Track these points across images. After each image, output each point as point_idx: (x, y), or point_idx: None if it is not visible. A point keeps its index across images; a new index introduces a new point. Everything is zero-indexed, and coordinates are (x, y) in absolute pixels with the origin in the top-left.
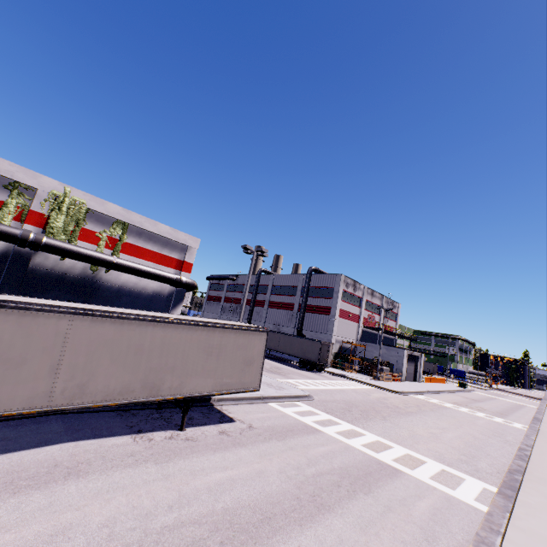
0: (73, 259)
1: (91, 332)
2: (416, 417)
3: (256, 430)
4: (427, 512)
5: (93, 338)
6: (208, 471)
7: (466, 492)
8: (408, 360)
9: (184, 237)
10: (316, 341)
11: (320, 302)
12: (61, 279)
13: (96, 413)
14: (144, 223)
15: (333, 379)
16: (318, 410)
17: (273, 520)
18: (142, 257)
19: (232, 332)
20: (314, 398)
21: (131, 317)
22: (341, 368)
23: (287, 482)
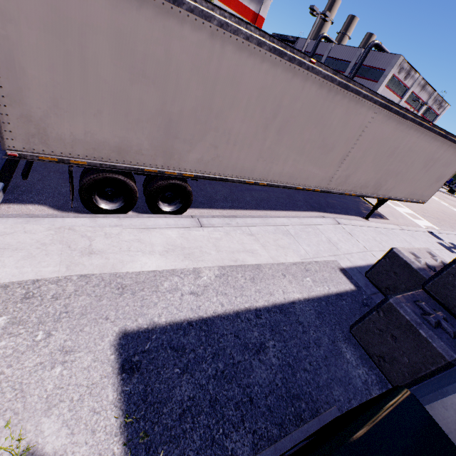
0: None
1: None
2: None
3: None
4: None
5: None
6: None
7: None
8: None
9: None
10: None
11: (364, 84)
12: None
13: None
14: None
15: None
16: None
17: None
18: (228, 6)
19: None
20: None
21: None
22: None
23: None
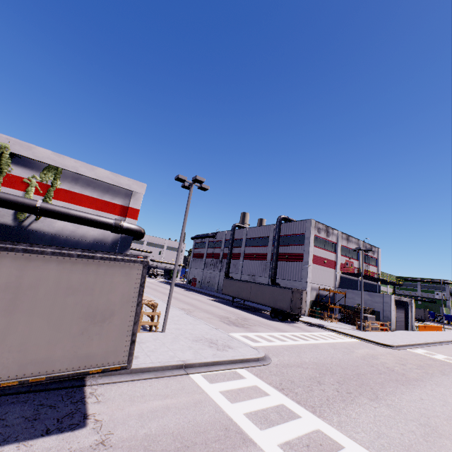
0: None
1: None
2: (426, 390)
3: None
4: None
5: None
6: None
7: None
8: (396, 306)
9: (127, 182)
10: (287, 288)
11: (292, 249)
12: None
13: None
14: (80, 168)
15: (308, 331)
16: (268, 385)
17: None
18: (79, 204)
19: (53, 260)
20: (272, 361)
21: None
22: (320, 317)
23: None
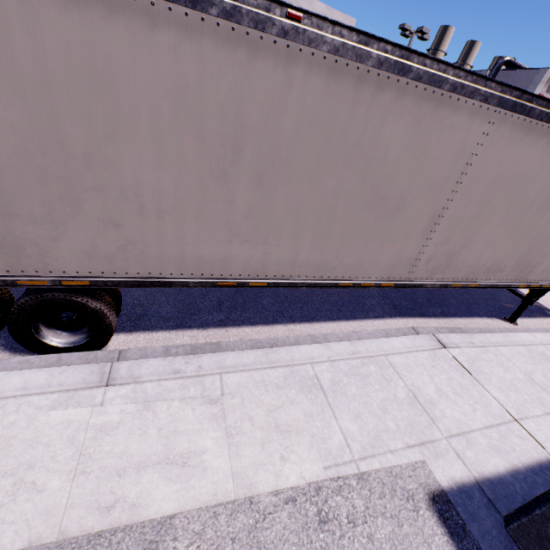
0: None
1: None
2: None
3: None
4: None
5: None
6: None
7: None
8: None
9: (338, 18)
10: None
11: None
12: None
13: None
14: (301, 3)
15: None
16: None
17: None
18: None
19: None
20: None
21: None
22: None
23: None
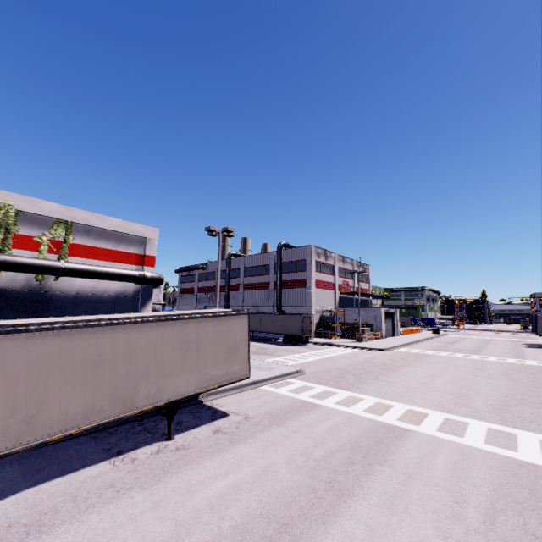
0: (10, 271)
1: (28, 353)
2: (405, 370)
3: (253, 419)
4: (447, 469)
5: (33, 359)
6: (206, 483)
7: (474, 437)
8: (385, 317)
9: (140, 229)
10: (297, 315)
11: (295, 276)
12: (0, 297)
13: (63, 442)
14: (91, 219)
15: (320, 349)
16: (312, 384)
17: (291, 527)
18: (95, 258)
19: (209, 320)
20: (306, 372)
21: (80, 325)
22: (324, 337)
23: (298, 473)
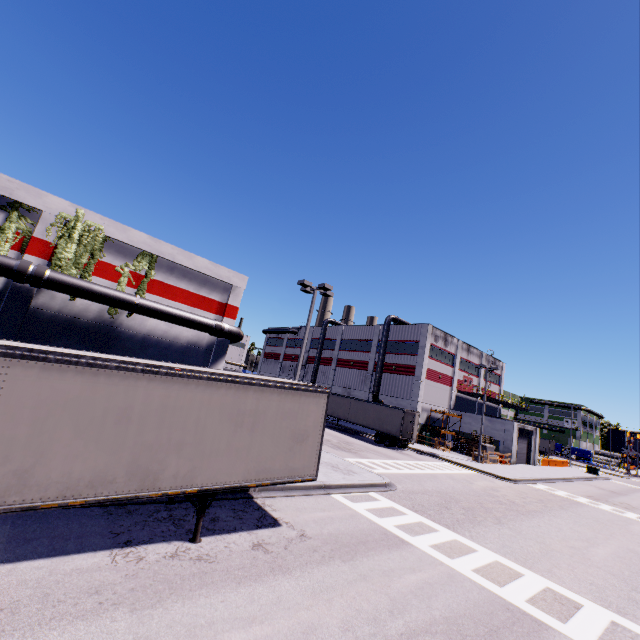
0: (84, 298)
1: (40, 387)
2: (544, 519)
3: (311, 541)
4: None
5: (44, 397)
6: (218, 627)
7: None
8: (518, 435)
9: (227, 273)
10: (397, 409)
11: (402, 359)
12: (70, 325)
13: (72, 509)
14: (177, 255)
15: (421, 460)
16: (403, 507)
17: None
18: (174, 298)
19: (275, 391)
20: (397, 488)
21: (110, 365)
22: (429, 445)
23: None
